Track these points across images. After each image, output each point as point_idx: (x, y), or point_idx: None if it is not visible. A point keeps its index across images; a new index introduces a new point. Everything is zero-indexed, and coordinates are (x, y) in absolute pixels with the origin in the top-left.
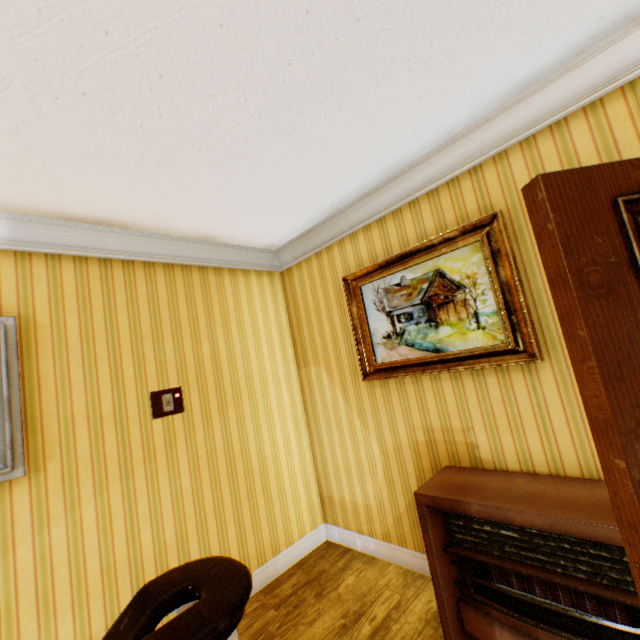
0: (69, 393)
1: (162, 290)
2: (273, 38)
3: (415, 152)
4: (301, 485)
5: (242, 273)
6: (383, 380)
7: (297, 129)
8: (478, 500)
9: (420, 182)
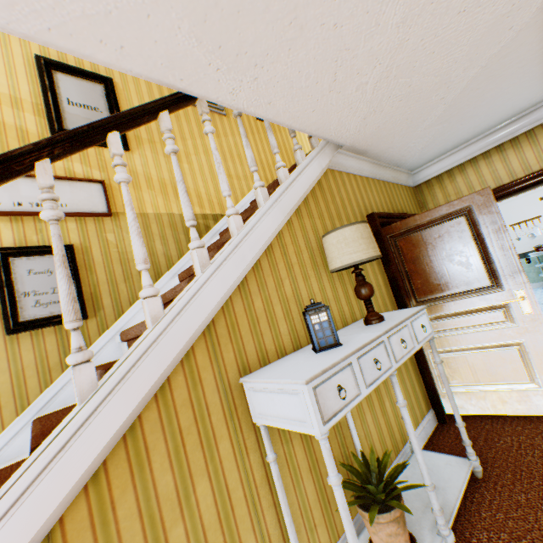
0: None
1: None
2: None
3: None
4: None
5: None
6: None
7: None
8: None
9: None
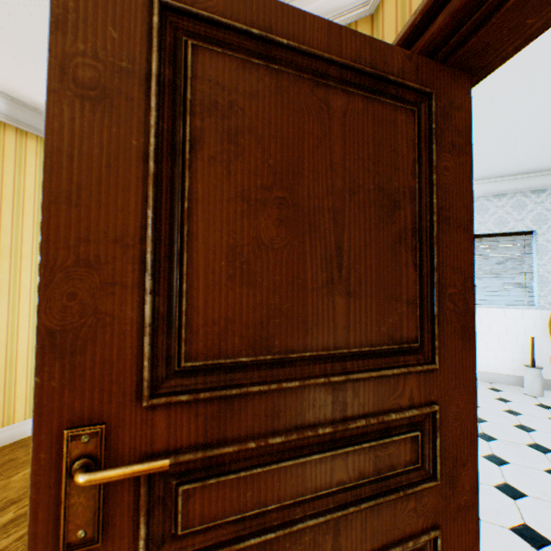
0: None
1: None
2: None
3: None
4: (23, 372)
5: None
6: None
7: None
8: None
9: None
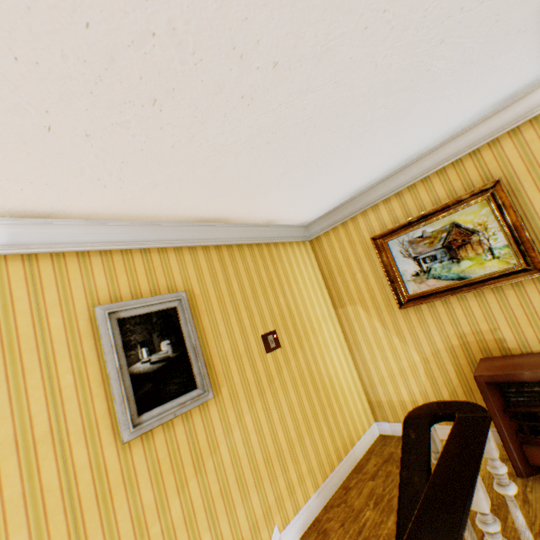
0: (220, 340)
1: (250, 263)
2: (385, 97)
3: (428, 146)
4: (355, 395)
5: (288, 244)
6: (415, 306)
7: (367, 143)
8: (527, 370)
9: (430, 165)
